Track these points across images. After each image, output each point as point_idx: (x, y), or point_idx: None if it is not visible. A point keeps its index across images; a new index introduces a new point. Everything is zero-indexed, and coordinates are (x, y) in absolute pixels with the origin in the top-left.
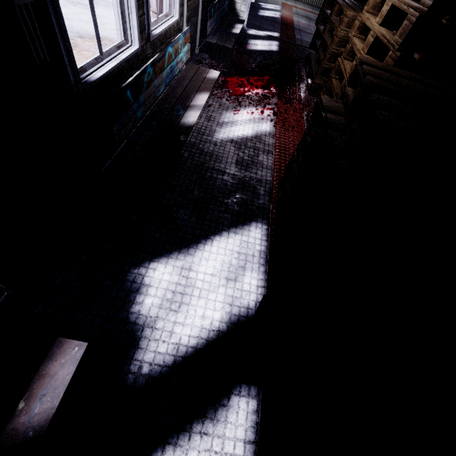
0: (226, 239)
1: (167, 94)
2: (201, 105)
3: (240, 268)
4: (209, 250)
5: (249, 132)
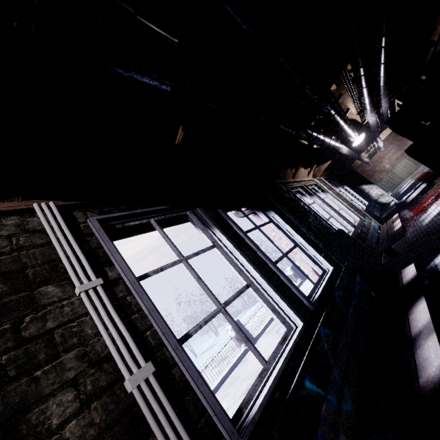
0: None
1: (381, 235)
2: (398, 222)
3: None
4: None
5: None
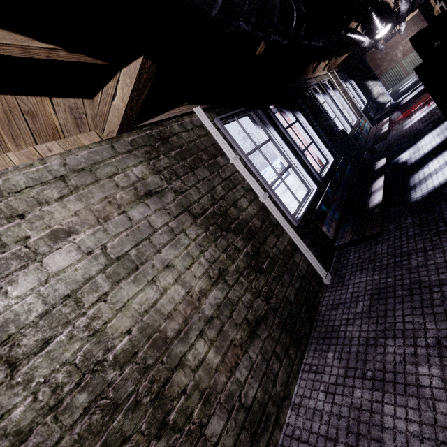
0: (430, 133)
1: (369, 136)
2: (387, 126)
3: (443, 131)
4: (423, 140)
5: (424, 114)
